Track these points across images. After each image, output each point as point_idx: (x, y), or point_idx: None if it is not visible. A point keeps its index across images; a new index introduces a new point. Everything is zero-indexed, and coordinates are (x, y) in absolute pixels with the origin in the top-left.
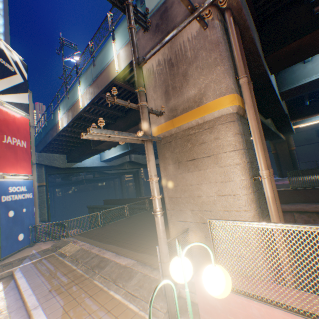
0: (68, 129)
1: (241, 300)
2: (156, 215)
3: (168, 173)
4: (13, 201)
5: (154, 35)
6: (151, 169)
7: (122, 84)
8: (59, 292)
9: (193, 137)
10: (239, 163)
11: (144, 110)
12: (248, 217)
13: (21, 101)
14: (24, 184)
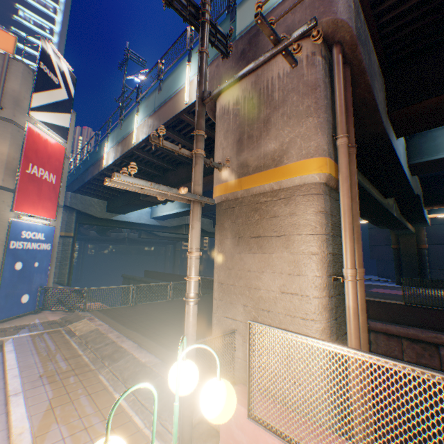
0: (113, 168)
1: (273, 441)
2: (187, 302)
3: (224, 249)
4: (25, 249)
5: (238, 63)
6: (193, 239)
7: (191, 121)
8: (51, 380)
9: (263, 207)
10: (317, 252)
11: (198, 160)
12: (315, 330)
13: (59, 123)
14: (42, 230)
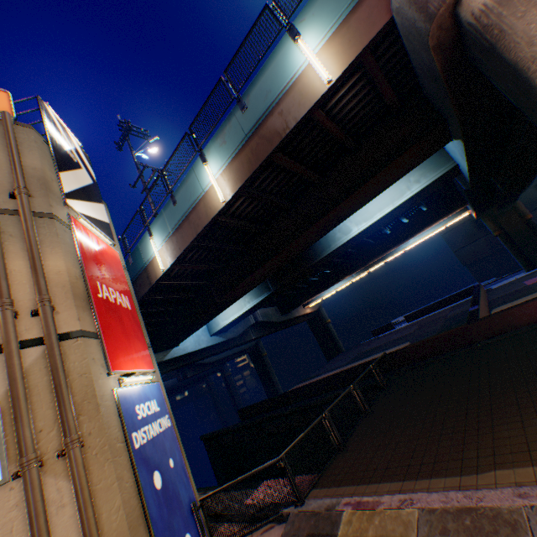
0: (170, 272)
1: None
2: None
3: None
4: (149, 442)
5: None
6: None
7: (323, 118)
8: None
9: None
10: None
11: None
12: None
13: (99, 217)
14: (151, 395)
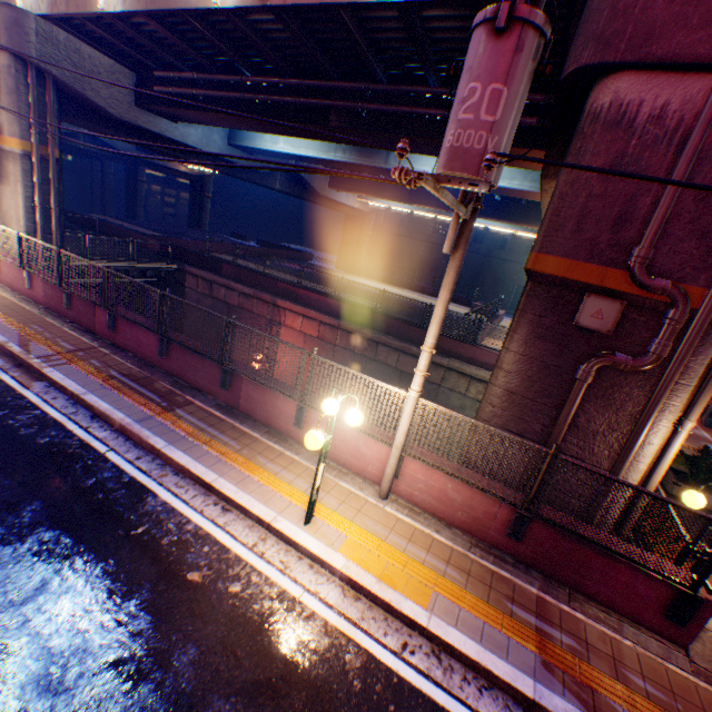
0: None
1: None
2: None
3: None
4: None
5: None
6: None
7: None
8: None
9: (2, 159)
10: (21, 191)
11: None
12: (22, 227)
13: None
14: None
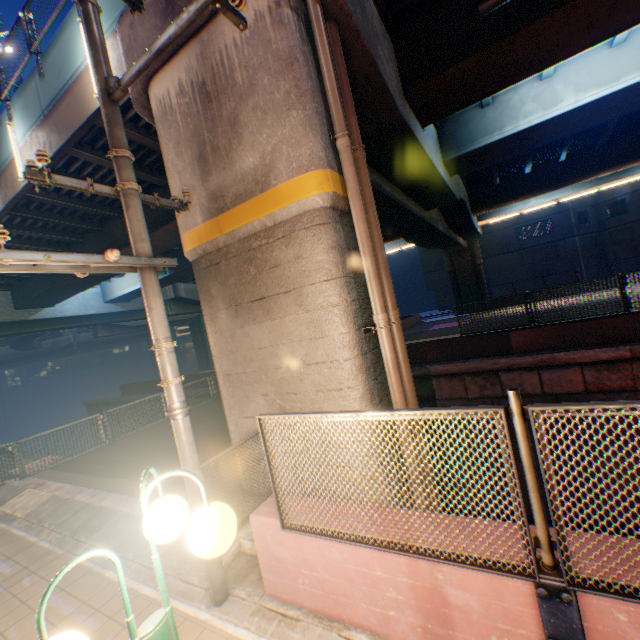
0: None
1: (319, 542)
2: (173, 417)
3: (220, 328)
4: None
5: (166, 20)
6: (157, 326)
7: None
8: None
9: (258, 255)
10: (338, 303)
11: (131, 201)
12: (354, 399)
13: None
14: None
